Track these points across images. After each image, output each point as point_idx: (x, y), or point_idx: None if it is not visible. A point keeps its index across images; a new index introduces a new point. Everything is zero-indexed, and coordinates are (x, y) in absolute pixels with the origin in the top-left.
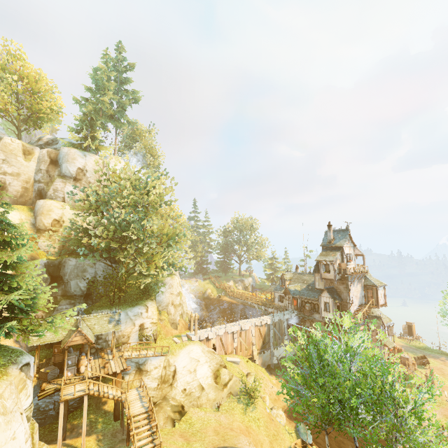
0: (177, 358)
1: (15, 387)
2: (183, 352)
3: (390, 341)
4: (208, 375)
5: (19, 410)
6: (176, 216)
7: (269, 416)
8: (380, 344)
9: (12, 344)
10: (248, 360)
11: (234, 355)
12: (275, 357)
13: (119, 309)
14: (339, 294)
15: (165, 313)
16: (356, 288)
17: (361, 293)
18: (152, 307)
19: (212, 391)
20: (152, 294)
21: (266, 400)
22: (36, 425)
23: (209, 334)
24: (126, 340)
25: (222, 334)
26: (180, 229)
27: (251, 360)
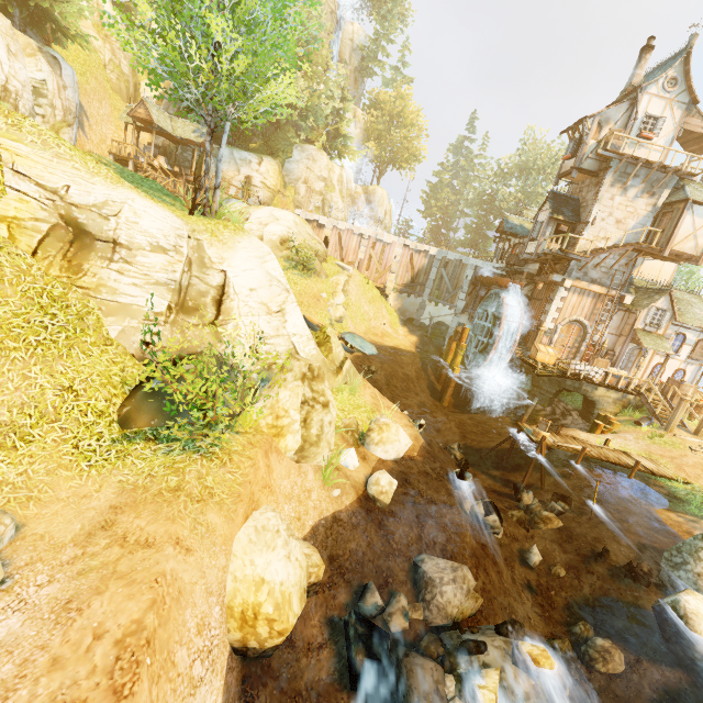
0: (258, 210)
1: (10, 28)
2: (268, 208)
3: (663, 344)
4: (277, 234)
5: (7, 45)
6: (406, 112)
7: (317, 296)
8: (632, 341)
9: (129, 141)
10: (374, 287)
11: (355, 269)
12: (428, 315)
13: (227, 145)
14: (580, 212)
15: (292, 190)
16: (630, 204)
17: (643, 224)
18: (270, 165)
19: (269, 245)
20: (279, 155)
21: (336, 296)
22: (66, 130)
23: (321, 218)
24: (226, 186)
25: (343, 229)
26: (406, 139)
27: (382, 293)
